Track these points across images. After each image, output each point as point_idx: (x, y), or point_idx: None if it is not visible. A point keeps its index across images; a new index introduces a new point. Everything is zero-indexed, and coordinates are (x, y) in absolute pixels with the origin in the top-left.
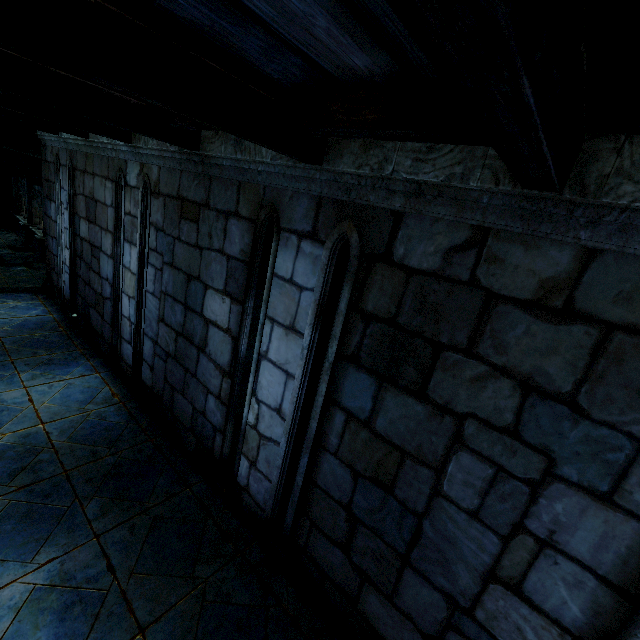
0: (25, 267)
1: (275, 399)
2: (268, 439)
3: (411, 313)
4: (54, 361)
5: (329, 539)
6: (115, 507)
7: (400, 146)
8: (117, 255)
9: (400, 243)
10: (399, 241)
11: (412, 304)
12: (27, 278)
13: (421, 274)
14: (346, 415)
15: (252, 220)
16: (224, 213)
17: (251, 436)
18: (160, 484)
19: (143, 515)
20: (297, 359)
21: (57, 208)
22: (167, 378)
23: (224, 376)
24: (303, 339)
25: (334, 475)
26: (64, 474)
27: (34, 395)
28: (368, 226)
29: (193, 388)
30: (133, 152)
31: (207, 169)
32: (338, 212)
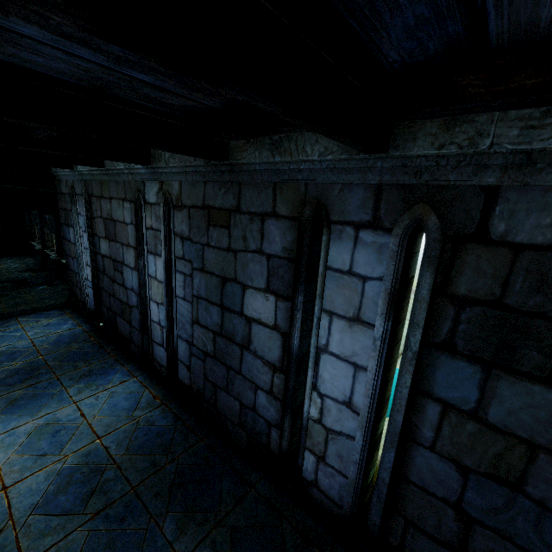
0: (46, 285)
1: (342, 392)
2: (338, 433)
3: (525, 292)
4: (94, 371)
5: (434, 540)
6: (190, 522)
7: (499, 117)
8: (141, 267)
9: (499, 219)
10: (497, 217)
11: (525, 282)
12: (49, 295)
13: (534, 249)
14: (442, 406)
15: (293, 218)
16: (258, 215)
17: (315, 430)
18: (225, 488)
19: (219, 527)
20: (367, 350)
21: (76, 232)
22: (207, 376)
23: (275, 372)
24: (374, 330)
25: (433, 471)
26: (132, 491)
27: (84, 409)
28: (449, 206)
29: (239, 385)
30: (151, 173)
31: (235, 176)
32: (405, 197)
